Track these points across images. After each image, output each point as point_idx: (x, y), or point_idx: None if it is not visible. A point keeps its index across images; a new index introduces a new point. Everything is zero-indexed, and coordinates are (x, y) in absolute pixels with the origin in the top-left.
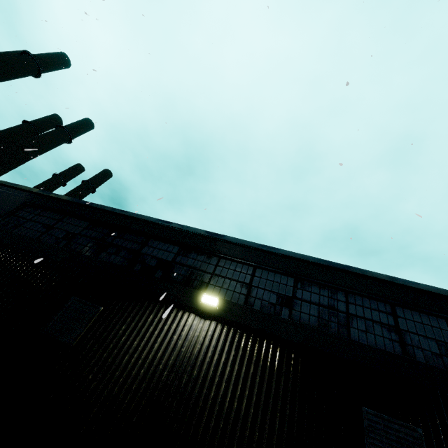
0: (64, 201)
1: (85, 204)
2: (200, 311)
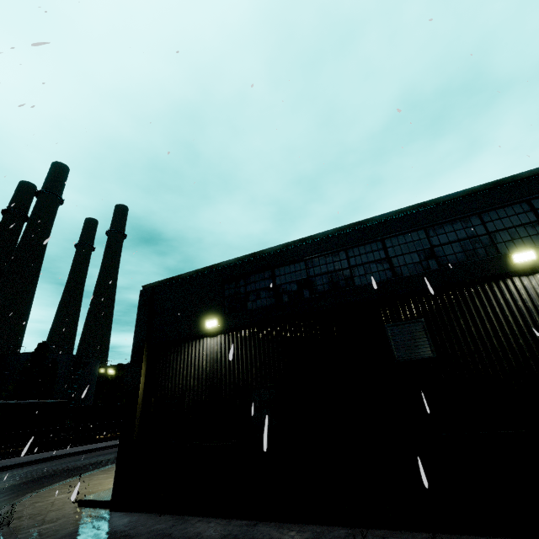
0: (255, 258)
1: (281, 248)
2: (520, 271)
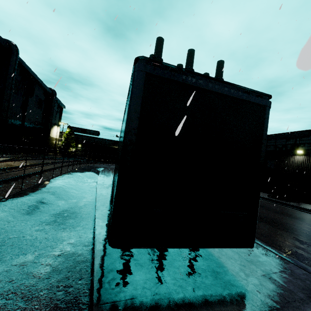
0: None
1: None
2: (298, 154)
